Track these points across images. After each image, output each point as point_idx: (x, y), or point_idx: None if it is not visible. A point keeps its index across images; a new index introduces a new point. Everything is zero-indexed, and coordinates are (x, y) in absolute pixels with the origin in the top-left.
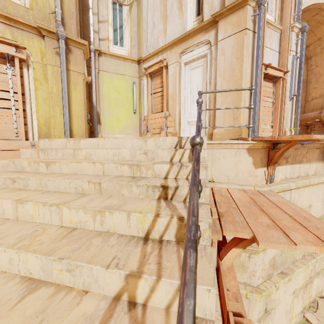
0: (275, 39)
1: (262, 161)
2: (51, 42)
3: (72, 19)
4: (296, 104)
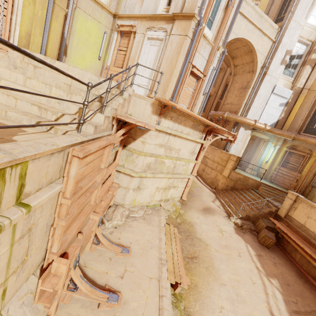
0: (207, 51)
1: (156, 112)
2: None
3: None
4: (205, 99)
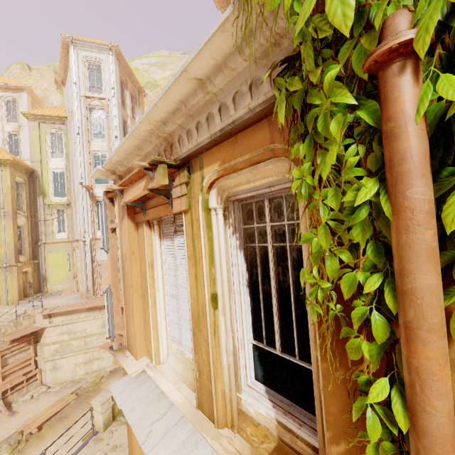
0: None
1: (46, 317)
2: (2, 269)
3: (13, 255)
4: None
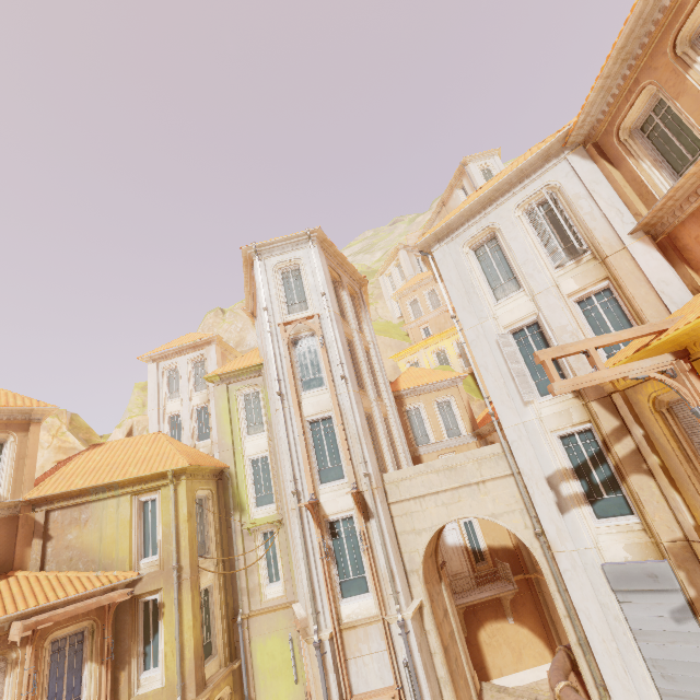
0: (376, 635)
1: None
2: None
3: (192, 676)
4: None
